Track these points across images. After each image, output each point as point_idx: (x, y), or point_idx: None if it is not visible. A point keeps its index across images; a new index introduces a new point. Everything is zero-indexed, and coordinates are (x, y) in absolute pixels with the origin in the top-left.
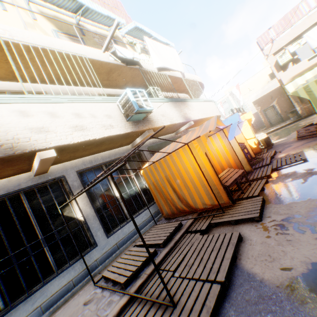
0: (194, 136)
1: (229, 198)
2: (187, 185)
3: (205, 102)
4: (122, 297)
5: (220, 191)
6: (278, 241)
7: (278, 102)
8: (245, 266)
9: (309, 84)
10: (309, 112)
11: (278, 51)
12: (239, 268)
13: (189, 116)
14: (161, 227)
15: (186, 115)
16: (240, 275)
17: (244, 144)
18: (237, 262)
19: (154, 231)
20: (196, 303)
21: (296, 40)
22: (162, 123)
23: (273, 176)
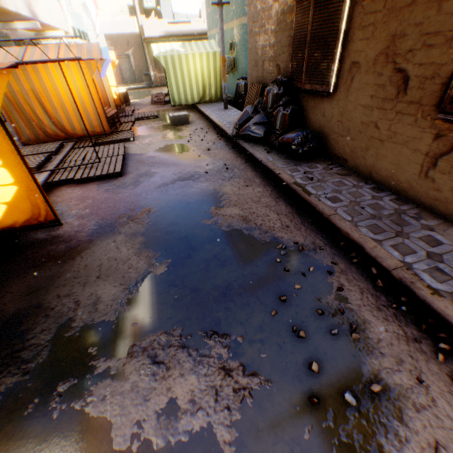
0: (75, 55)
1: (110, 127)
2: (66, 108)
3: None
4: (43, 173)
5: (102, 120)
6: (146, 145)
7: (134, 54)
8: (132, 153)
9: (168, 57)
10: (160, 83)
11: None
12: (129, 154)
13: (36, 12)
14: (35, 146)
15: (33, 8)
16: (130, 155)
17: None
18: (127, 153)
19: (27, 149)
20: (112, 161)
21: None
22: (7, 3)
23: (136, 123)
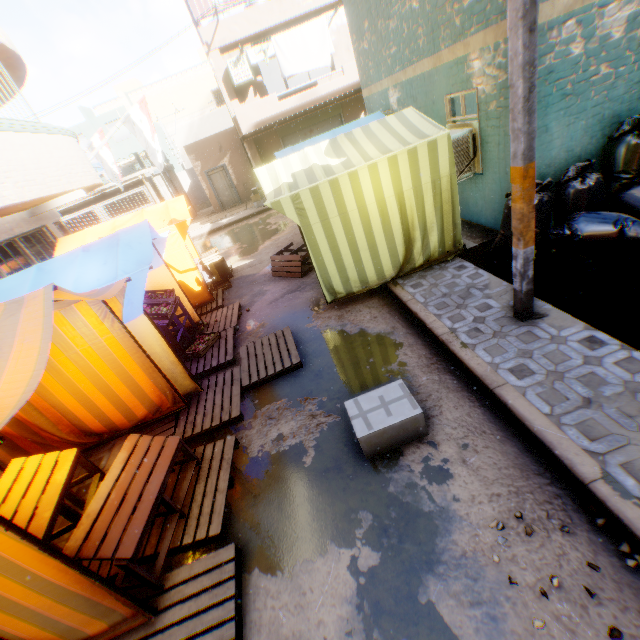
0: None
1: (141, 604)
2: None
3: (33, 134)
4: None
5: (103, 597)
6: None
7: (232, 161)
8: None
9: (302, 194)
10: None
11: (229, 48)
12: None
13: None
14: None
15: None
16: None
17: (176, 293)
18: None
19: None
20: None
21: (260, 42)
22: None
23: (246, 412)
